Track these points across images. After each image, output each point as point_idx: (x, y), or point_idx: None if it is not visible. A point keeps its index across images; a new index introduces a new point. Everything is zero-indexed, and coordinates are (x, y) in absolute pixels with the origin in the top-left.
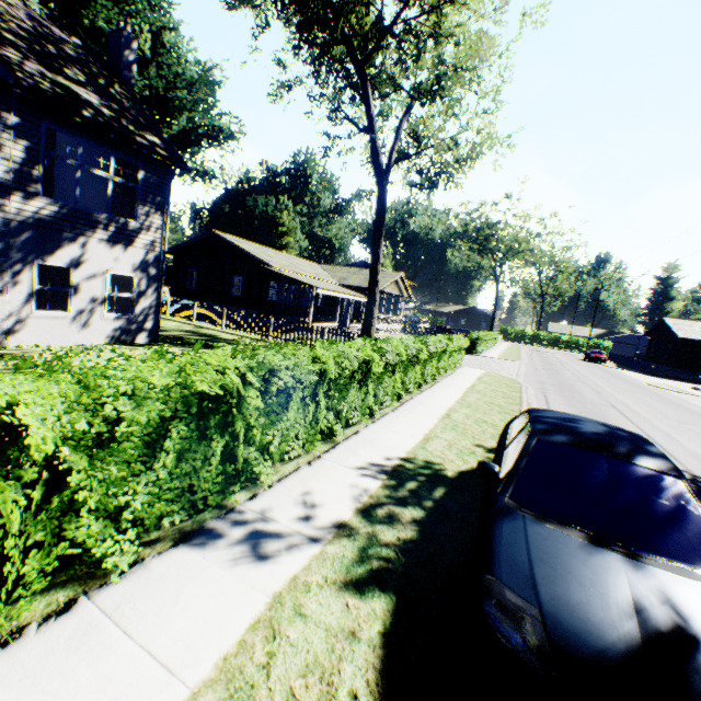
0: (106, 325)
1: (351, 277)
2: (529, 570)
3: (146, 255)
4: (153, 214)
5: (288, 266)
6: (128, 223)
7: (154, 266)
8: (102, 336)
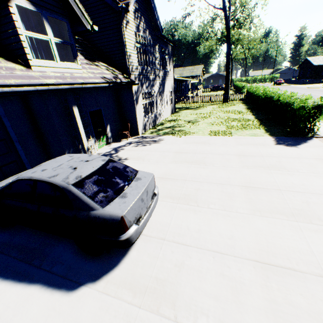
0: (170, 109)
1: (183, 73)
2: None
3: (171, 82)
4: (171, 66)
5: None
6: (169, 72)
7: (172, 86)
8: (170, 112)
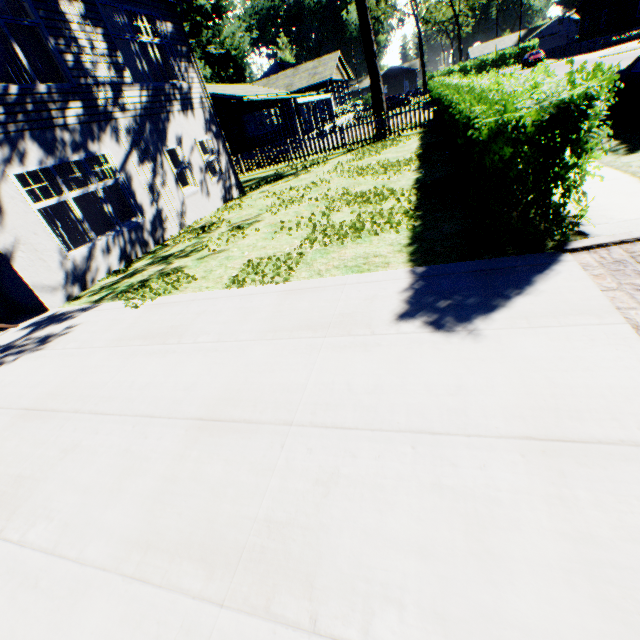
0: (216, 190)
1: (294, 81)
2: None
3: (204, 115)
4: (188, 68)
5: (247, 93)
6: (182, 87)
7: (212, 124)
8: (218, 200)
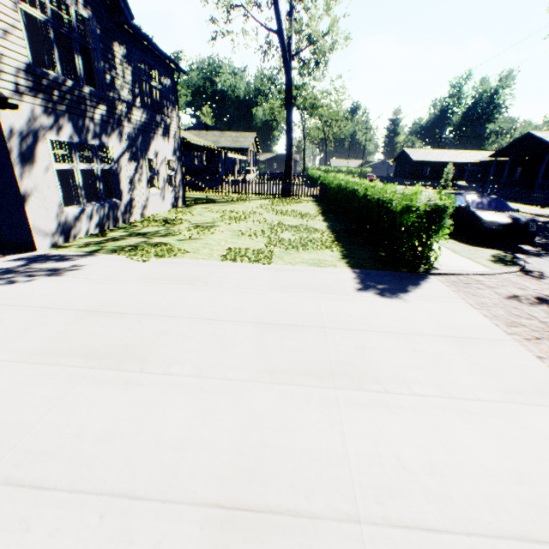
0: (169, 196)
1: (221, 140)
2: (489, 217)
3: (174, 143)
4: (173, 111)
5: (187, 137)
6: (166, 121)
7: (177, 151)
8: (169, 204)
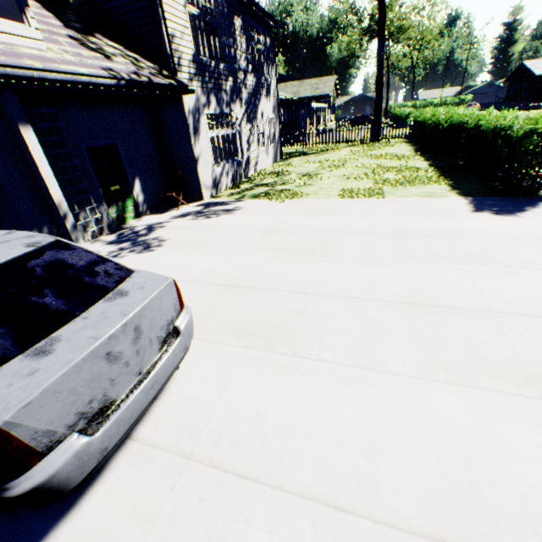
0: (271, 153)
1: (300, 90)
2: None
3: (273, 101)
4: (271, 69)
5: None
6: (268, 81)
7: (275, 108)
8: (271, 160)
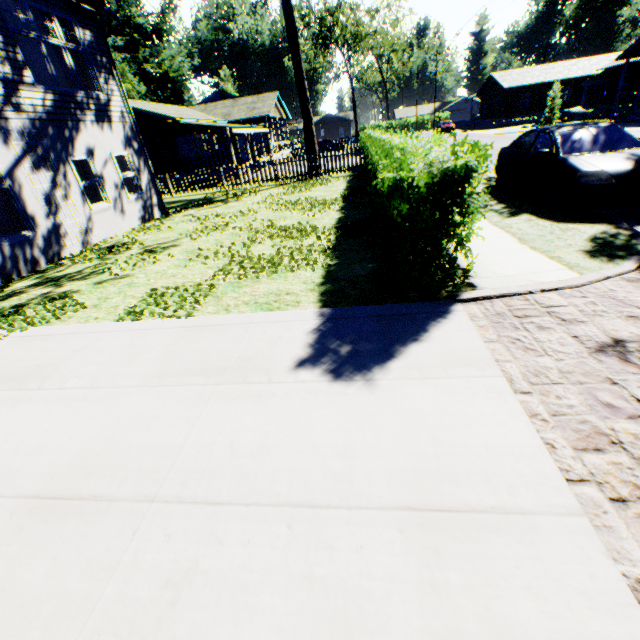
0: (133, 208)
1: (233, 112)
2: (591, 165)
3: (124, 130)
4: (108, 80)
5: (181, 115)
6: (99, 98)
7: (134, 140)
8: (136, 219)
